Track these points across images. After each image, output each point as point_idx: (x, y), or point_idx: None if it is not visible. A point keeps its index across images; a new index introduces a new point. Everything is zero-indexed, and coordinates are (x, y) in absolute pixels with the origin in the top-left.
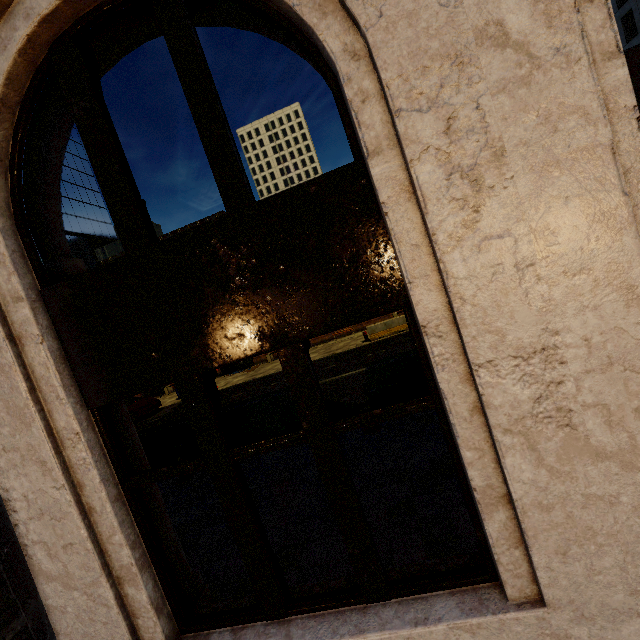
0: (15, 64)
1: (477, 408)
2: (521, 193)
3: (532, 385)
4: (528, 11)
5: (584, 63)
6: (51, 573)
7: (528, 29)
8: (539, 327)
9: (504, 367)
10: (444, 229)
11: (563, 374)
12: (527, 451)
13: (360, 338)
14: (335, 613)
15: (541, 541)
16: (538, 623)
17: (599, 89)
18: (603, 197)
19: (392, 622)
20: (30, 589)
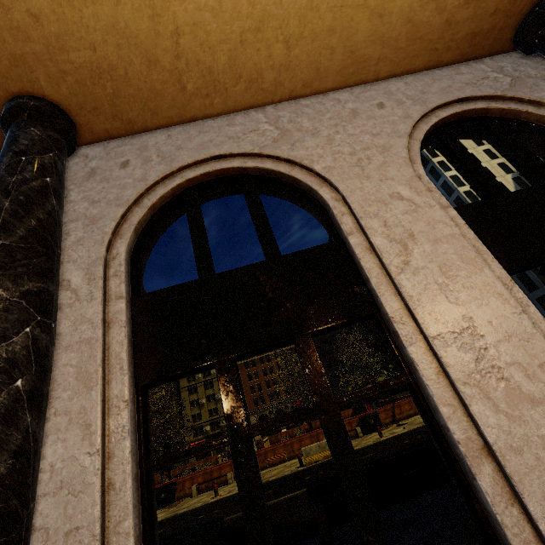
0: (167, 192)
1: (440, 372)
2: (427, 250)
3: (469, 350)
4: (408, 190)
5: (437, 207)
6: None
7: (410, 195)
8: (460, 314)
9: (448, 338)
10: (393, 264)
11: (485, 343)
12: (484, 399)
13: (294, 464)
14: None
15: (527, 486)
16: None
17: (447, 215)
18: (467, 254)
19: None
20: None
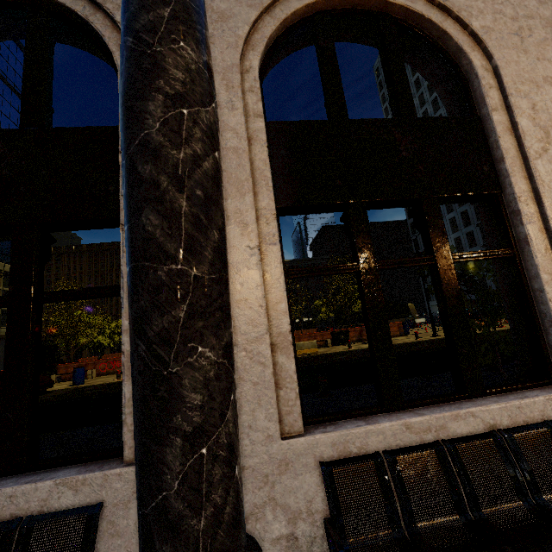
0: (301, 8)
1: (548, 249)
2: None
3: None
4: None
5: None
6: None
7: None
8: None
9: None
10: (533, 148)
11: None
12: None
13: None
14: (447, 404)
15: None
16: None
17: None
18: None
19: (501, 400)
20: None
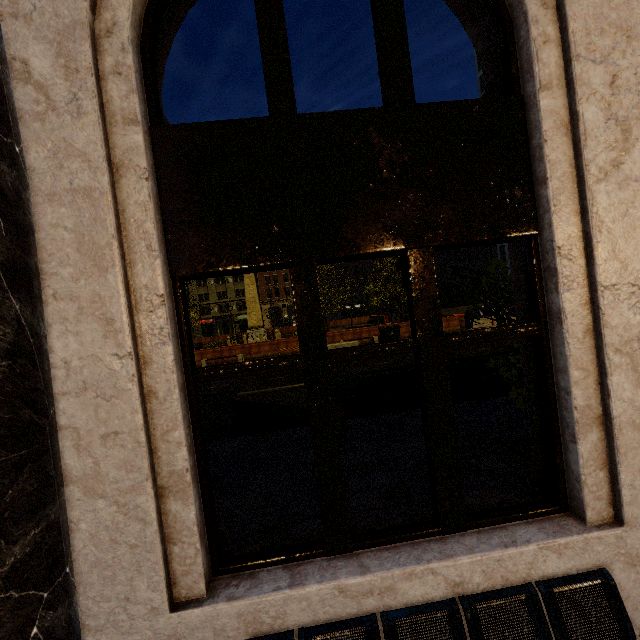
0: None
1: (589, 331)
2: None
3: None
4: None
5: None
6: (71, 472)
7: None
8: None
9: (623, 292)
10: (596, 163)
11: None
12: (630, 371)
13: None
14: (410, 544)
15: (629, 459)
16: (616, 542)
17: None
18: None
19: (479, 547)
20: (62, 476)
